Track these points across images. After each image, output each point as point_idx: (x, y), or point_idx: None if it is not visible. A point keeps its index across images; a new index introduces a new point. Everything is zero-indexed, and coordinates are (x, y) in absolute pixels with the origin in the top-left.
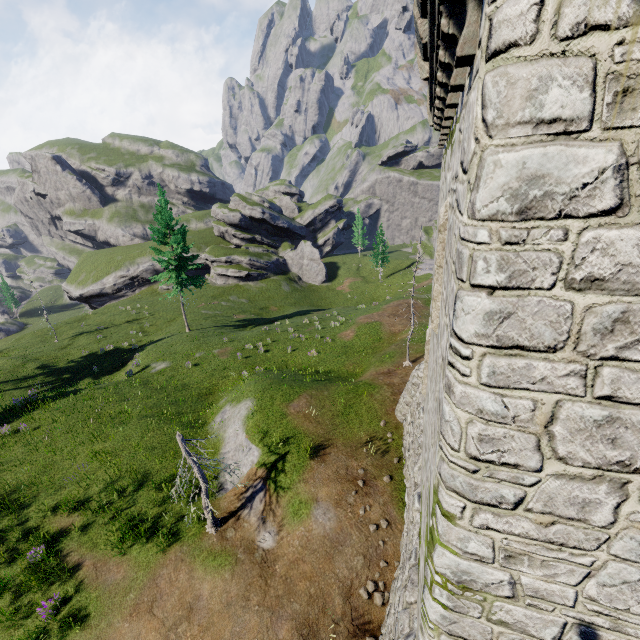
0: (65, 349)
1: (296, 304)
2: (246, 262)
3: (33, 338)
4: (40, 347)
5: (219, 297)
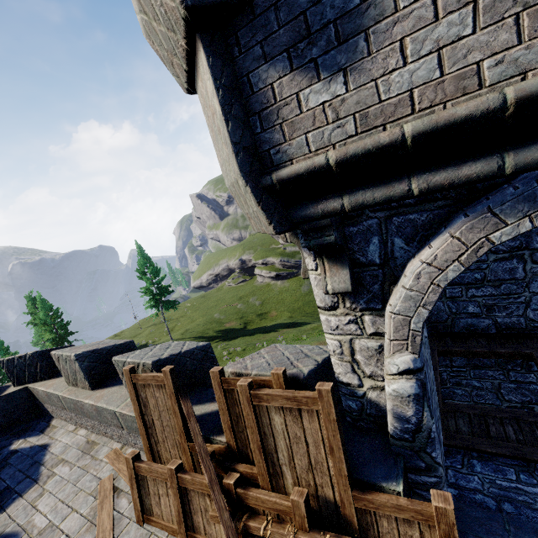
0: (135, 337)
1: (298, 309)
2: (278, 263)
3: (139, 323)
4: (131, 333)
5: (244, 298)
